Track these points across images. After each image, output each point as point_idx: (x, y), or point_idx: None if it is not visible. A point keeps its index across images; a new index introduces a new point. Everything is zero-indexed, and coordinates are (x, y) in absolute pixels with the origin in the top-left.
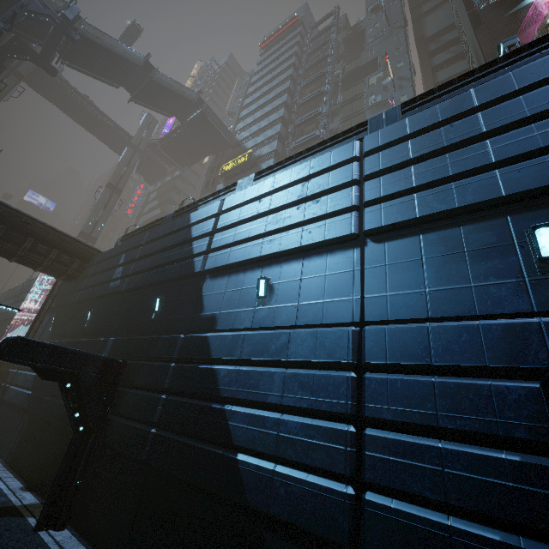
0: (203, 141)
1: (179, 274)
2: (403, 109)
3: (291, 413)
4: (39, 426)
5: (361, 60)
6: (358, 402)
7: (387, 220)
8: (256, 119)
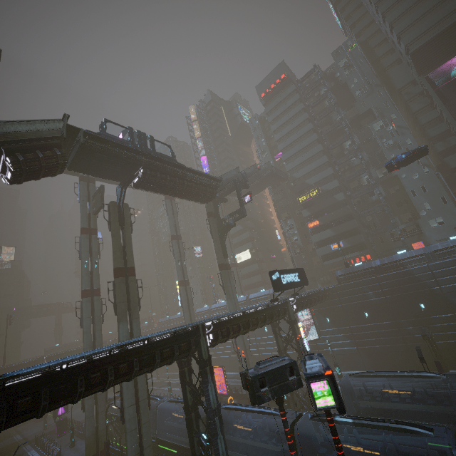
0: (268, 183)
1: (428, 295)
2: None
3: None
4: (382, 355)
5: (358, 110)
6: None
7: None
8: (302, 162)
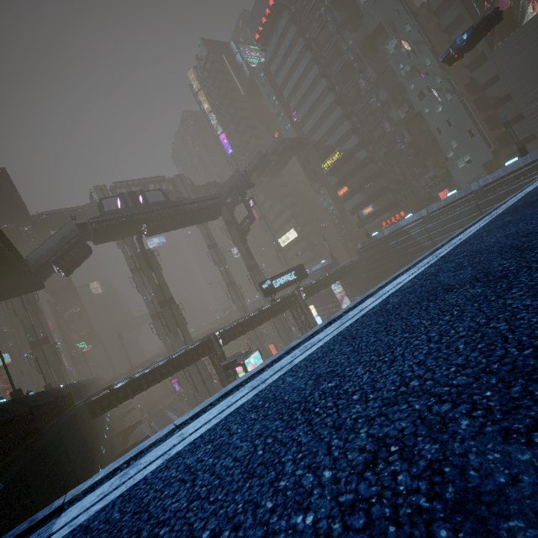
0: (290, 155)
1: None
2: (484, 189)
3: None
4: None
5: (367, 28)
6: None
7: None
8: (318, 120)
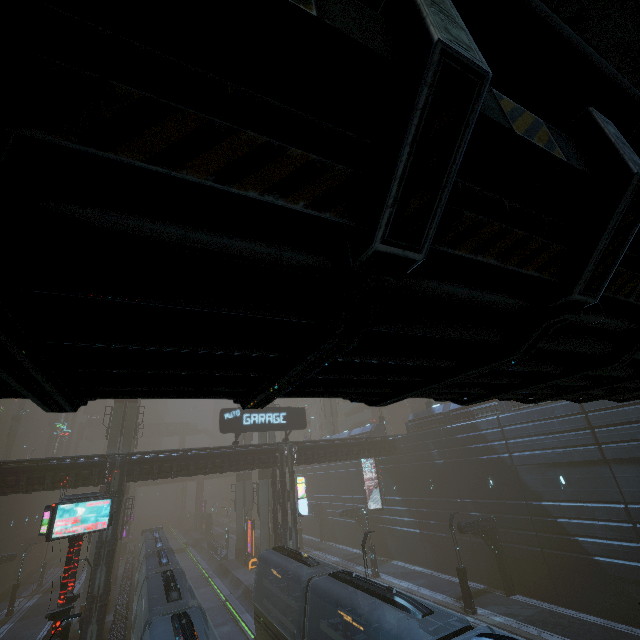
0: None
1: (496, 465)
2: None
3: (610, 539)
4: (445, 550)
5: None
6: (638, 535)
7: (616, 456)
8: None
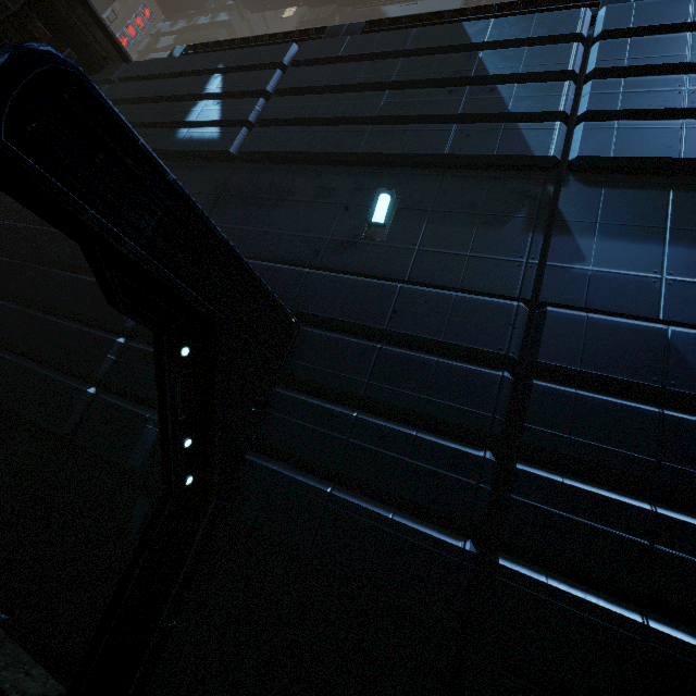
0: None
1: (465, 149)
2: None
3: None
4: None
5: None
6: None
7: None
8: None
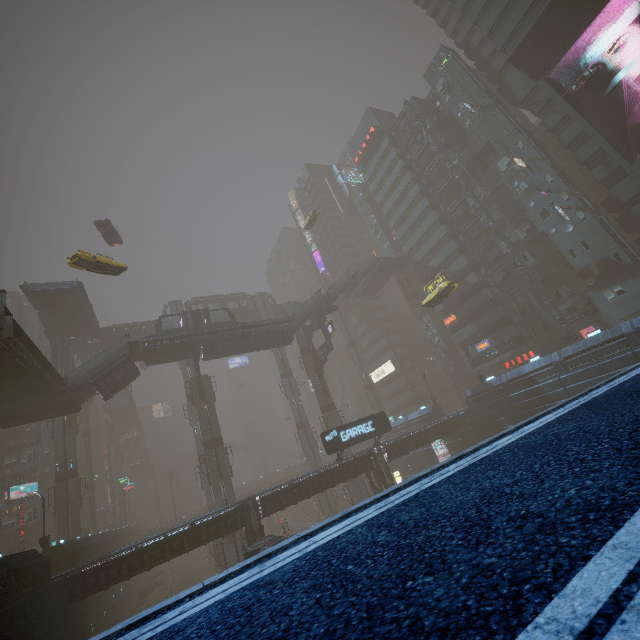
0: (386, 275)
1: None
2: None
3: None
4: None
5: (473, 147)
6: None
7: None
8: (419, 239)
